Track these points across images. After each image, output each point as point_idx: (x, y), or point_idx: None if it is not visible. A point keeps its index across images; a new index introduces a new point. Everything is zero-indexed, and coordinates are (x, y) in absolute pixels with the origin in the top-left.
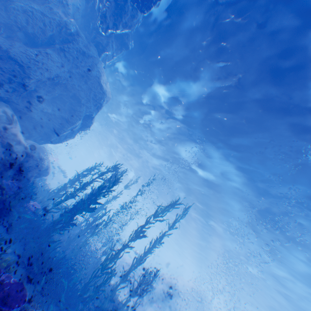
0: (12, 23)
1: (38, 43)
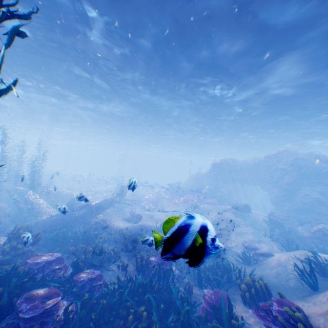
0: None
1: None
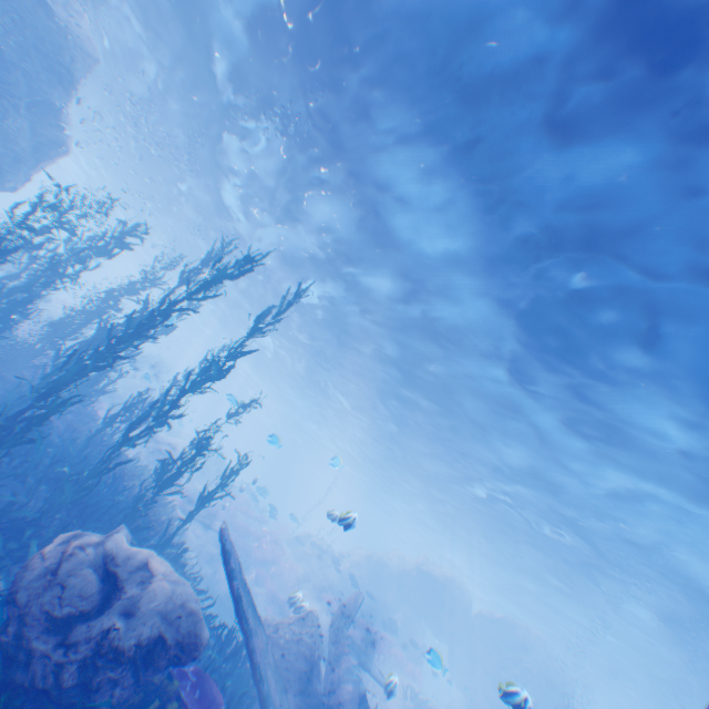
0: None
1: None
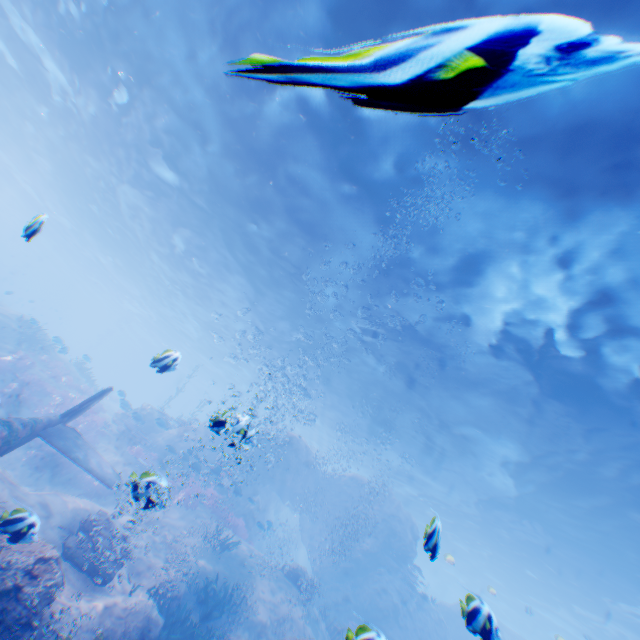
0: None
1: None
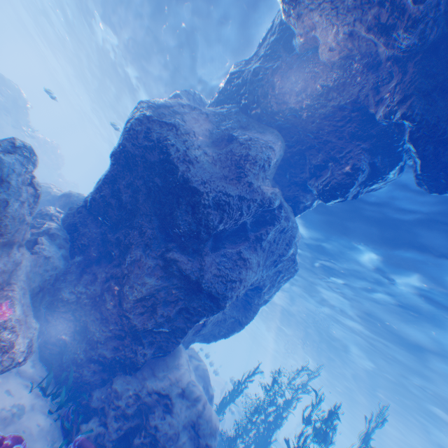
0: (199, 228)
1: (221, 234)
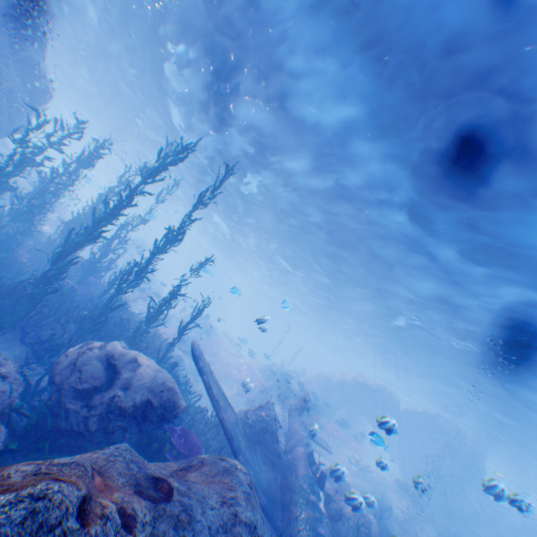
0: None
1: None
